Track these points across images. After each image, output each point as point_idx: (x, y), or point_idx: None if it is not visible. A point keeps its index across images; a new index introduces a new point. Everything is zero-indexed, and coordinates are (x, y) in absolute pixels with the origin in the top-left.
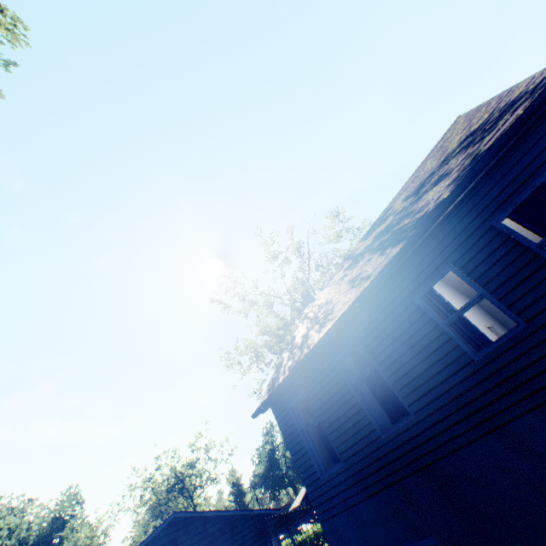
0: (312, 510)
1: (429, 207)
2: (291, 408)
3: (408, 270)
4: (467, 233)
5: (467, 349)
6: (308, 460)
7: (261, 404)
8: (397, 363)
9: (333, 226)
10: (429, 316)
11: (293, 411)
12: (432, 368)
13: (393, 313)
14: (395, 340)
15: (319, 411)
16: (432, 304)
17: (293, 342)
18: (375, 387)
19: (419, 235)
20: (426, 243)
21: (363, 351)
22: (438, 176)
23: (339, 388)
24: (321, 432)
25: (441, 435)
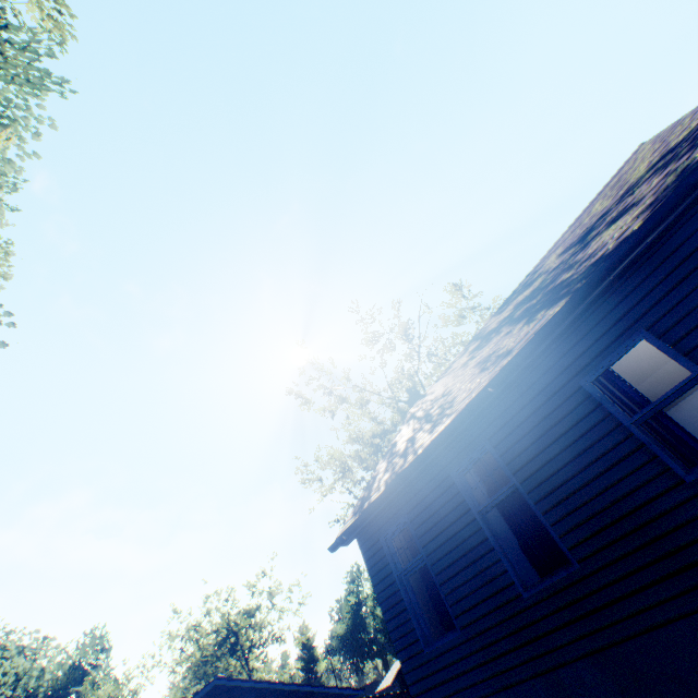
0: (408, 697)
1: (607, 248)
2: (385, 541)
3: (572, 341)
4: (673, 281)
5: (673, 463)
6: (407, 621)
7: (343, 532)
8: (551, 482)
9: (454, 303)
10: (606, 409)
11: (389, 546)
12: (611, 492)
13: (547, 405)
14: (549, 446)
15: (427, 548)
16: (610, 394)
17: (392, 449)
18: (514, 518)
19: (593, 284)
20: (602, 300)
21: (498, 460)
22: (618, 211)
23: (459, 516)
24: (428, 580)
25: (625, 601)
